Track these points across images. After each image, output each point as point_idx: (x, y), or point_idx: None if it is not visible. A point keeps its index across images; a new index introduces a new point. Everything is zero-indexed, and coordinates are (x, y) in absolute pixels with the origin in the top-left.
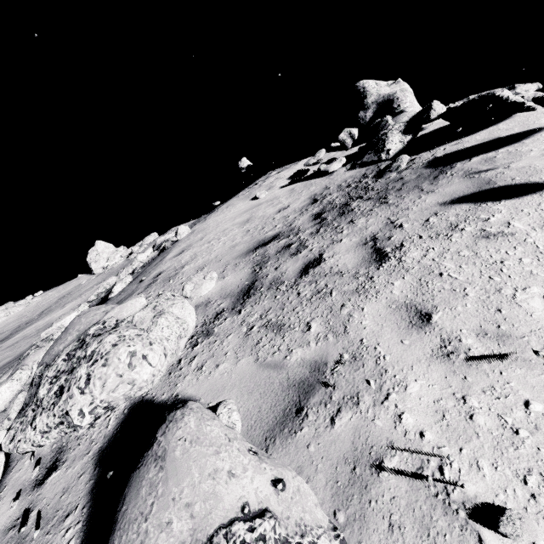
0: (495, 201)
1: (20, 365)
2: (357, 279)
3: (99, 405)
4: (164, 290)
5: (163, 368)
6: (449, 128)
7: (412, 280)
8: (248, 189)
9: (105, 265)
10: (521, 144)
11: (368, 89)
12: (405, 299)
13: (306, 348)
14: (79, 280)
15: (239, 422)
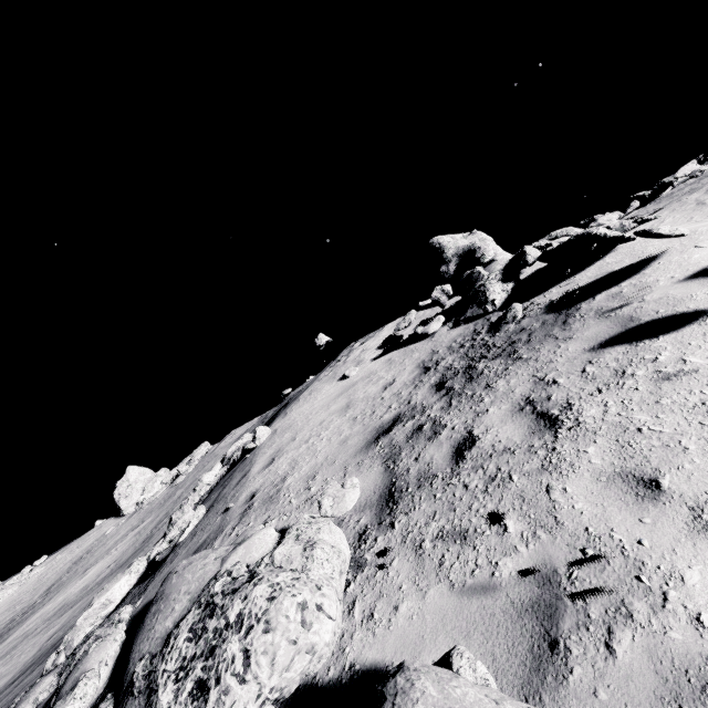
0: (651, 338)
1: (79, 673)
2: (535, 453)
3: (267, 698)
4: (269, 515)
5: (340, 621)
6: (549, 269)
7: (608, 442)
8: (331, 369)
9: (140, 499)
10: (642, 275)
11: (444, 244)
12: (613, 467)
13: (516, 556)
14: (101, 528)
15: (489, 675)
